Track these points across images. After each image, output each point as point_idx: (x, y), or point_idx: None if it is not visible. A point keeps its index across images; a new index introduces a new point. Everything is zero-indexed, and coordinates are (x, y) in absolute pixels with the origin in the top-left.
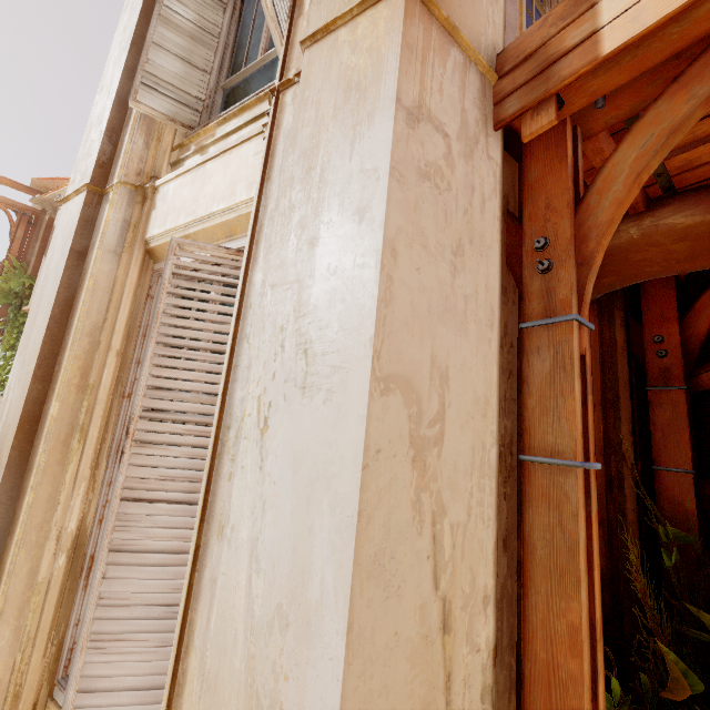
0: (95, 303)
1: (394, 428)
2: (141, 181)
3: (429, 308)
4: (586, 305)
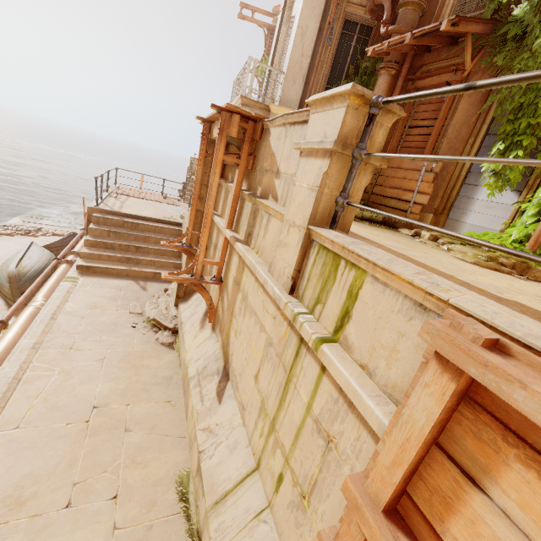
0: (282, 37)
1: (299, 32)
2: (291, 4)
3: (307, 18)
4: (332, 13)
